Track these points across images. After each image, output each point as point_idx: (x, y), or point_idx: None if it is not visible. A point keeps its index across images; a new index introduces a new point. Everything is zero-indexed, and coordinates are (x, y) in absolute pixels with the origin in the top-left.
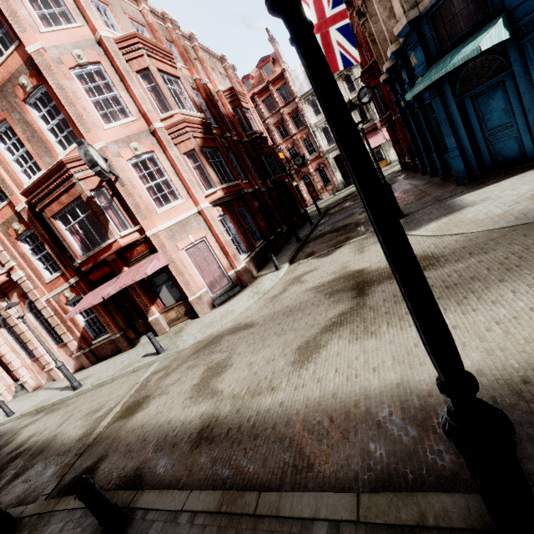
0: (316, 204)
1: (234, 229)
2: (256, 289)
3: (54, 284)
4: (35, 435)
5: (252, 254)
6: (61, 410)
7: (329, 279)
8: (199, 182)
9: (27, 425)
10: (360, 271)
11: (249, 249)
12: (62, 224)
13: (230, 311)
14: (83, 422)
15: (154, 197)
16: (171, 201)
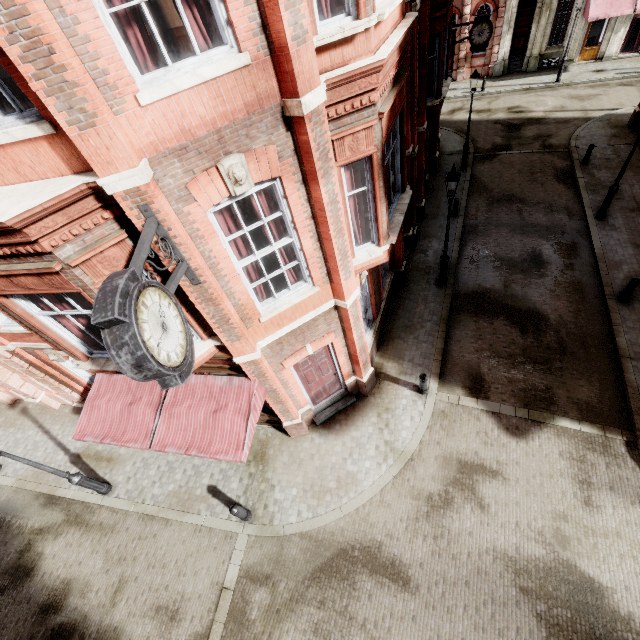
0: (467, 149)
1: (368, 291)
2: (389, 435)
3: (20, 337)
4: (73, 589)
5: (377, 324)
6: (94, 535)
7: (538, 557)
8: (351, 231)
9: (42, 530)
10: (597, 594)
11: (376, 314)
12: (27, 305)
13: (352, 478)
14: (158, 637)
15: (257, 282)
16: (289, 286)
